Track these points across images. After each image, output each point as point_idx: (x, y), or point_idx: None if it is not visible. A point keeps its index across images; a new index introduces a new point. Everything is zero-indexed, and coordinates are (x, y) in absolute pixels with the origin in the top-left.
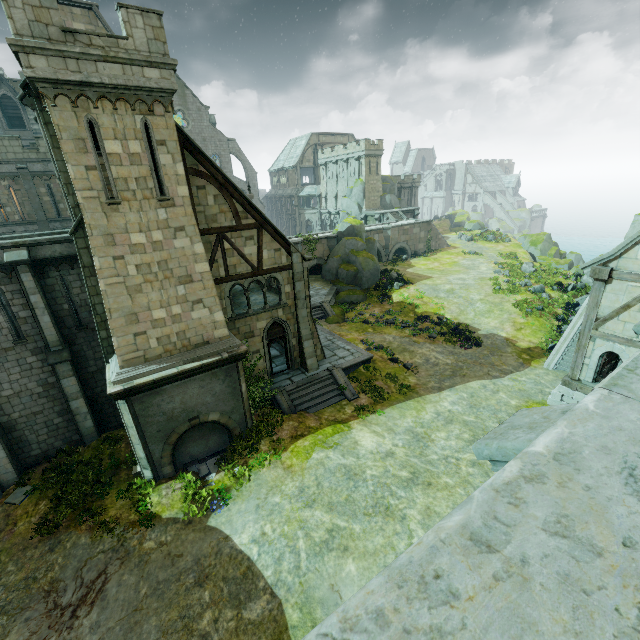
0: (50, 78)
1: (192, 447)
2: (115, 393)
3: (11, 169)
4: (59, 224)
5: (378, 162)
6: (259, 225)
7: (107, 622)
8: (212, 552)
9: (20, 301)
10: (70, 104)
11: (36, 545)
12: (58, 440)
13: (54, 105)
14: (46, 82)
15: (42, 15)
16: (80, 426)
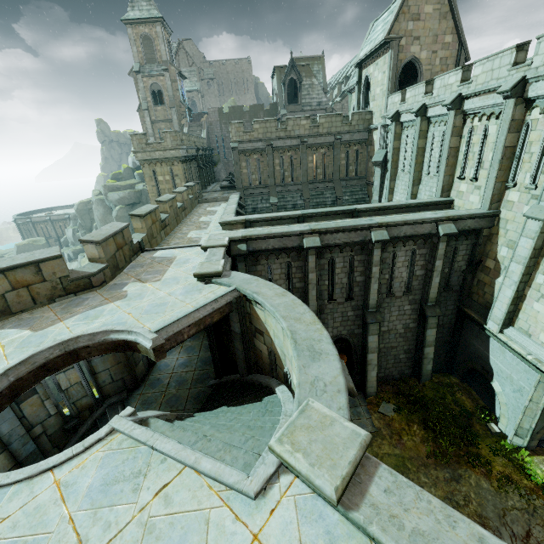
0: None
1: None
2: None
3: (330, 140)
4: (344, 182)
5: None
6: None
7: None
8: None
9: (421, 262)
10: None
11: (434, 467)
12: (396, 370)
13: None
14: None
15: None
16: (423, 367)
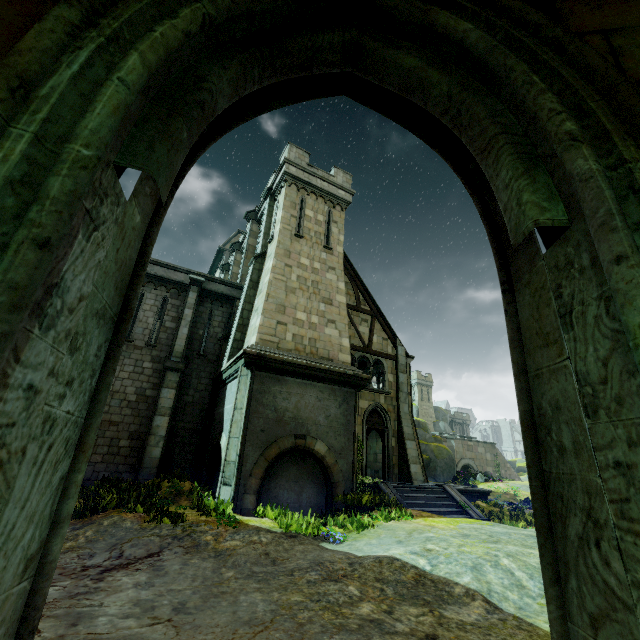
0: (294, 175)
1: (282, 489)
2: (249, 352)
3: None
4: None
5: (429, 391)
6: (373, 313)
7: (167, 584)
8: (341, 561)
9: (173, 314)
10: (296, 189)
11: None
12: (107, 470)
13: (290, 185)
14: (291, 177)
15: (302, 157)
16: (147, 451)
